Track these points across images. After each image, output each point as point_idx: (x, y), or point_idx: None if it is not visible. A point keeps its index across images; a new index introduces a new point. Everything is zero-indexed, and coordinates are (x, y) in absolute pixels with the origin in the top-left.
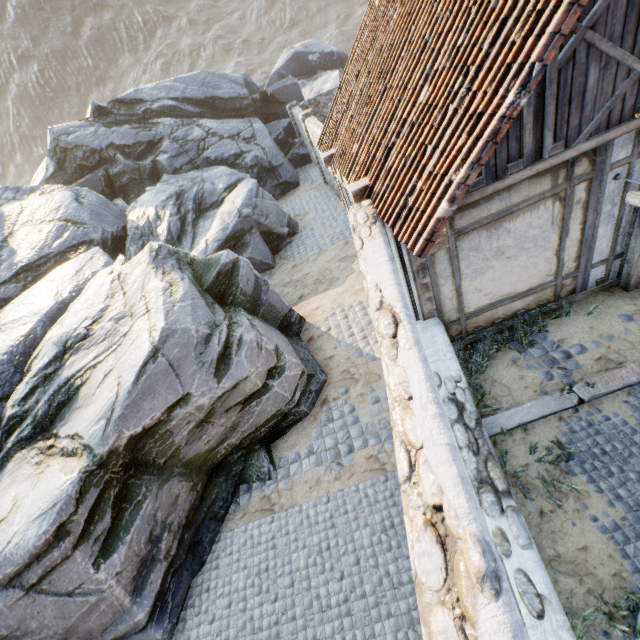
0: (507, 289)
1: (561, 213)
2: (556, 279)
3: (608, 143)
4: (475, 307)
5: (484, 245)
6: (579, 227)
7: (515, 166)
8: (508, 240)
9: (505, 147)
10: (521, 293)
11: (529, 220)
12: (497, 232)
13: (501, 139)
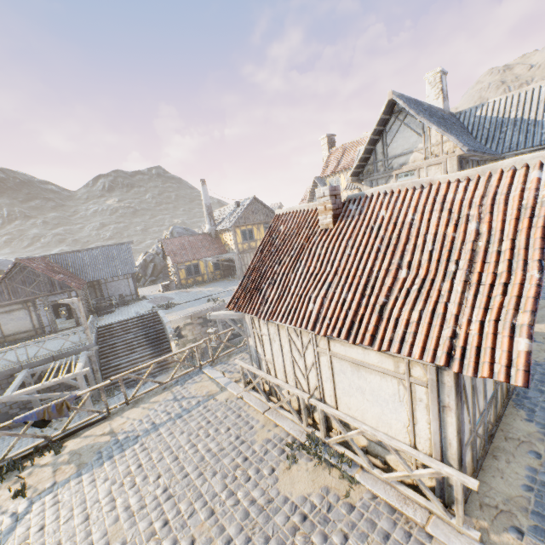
0: (18, 330)
1: (29, 312)
2: (34, 329)
3: (35, 300)
4: (8, 334)
5: (7, 317)
6: (36, 316)
7: (6, 301)
8: (14, 317)
9: (3, 298)
10: (23, 331)
11: (20, 313)
12: (10, 314)
13: (1, 296)
